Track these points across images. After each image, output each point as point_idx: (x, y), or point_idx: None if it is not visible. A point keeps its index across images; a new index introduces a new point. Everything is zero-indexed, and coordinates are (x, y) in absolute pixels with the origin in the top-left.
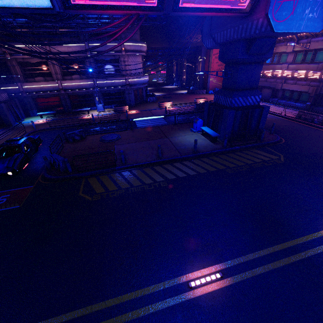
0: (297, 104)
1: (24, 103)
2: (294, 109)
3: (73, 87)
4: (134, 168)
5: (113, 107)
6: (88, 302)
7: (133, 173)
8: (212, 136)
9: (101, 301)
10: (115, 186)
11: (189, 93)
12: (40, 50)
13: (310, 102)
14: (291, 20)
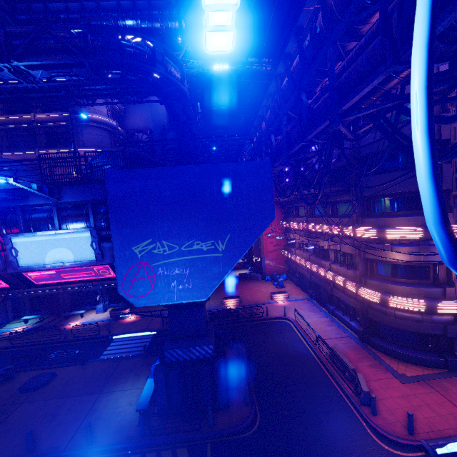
0: (352, 324)
1: (20, 302)
2: (350, 331)
3: (74, 285)
4: None
5: (110, 311)
6: None
7: None
8: (136, 408)
9: None
10: None
11: (241, 277)
12: None
13: (362, 327)
14: (156, 294)
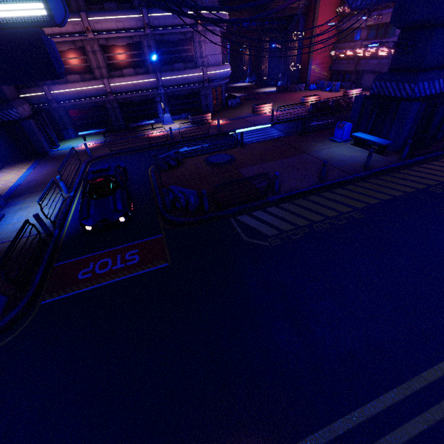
0: None
1: (53, 119)
2: None
3: (127, 89)
4: (293, 197)
5: (190, 116)
6: (397, 379)
7: (298, 204)
8: (382, 144)
9: (414, 376)
10: (288, 224)
11: (279, 90)
12: (73, 27)
13: None
14: None
